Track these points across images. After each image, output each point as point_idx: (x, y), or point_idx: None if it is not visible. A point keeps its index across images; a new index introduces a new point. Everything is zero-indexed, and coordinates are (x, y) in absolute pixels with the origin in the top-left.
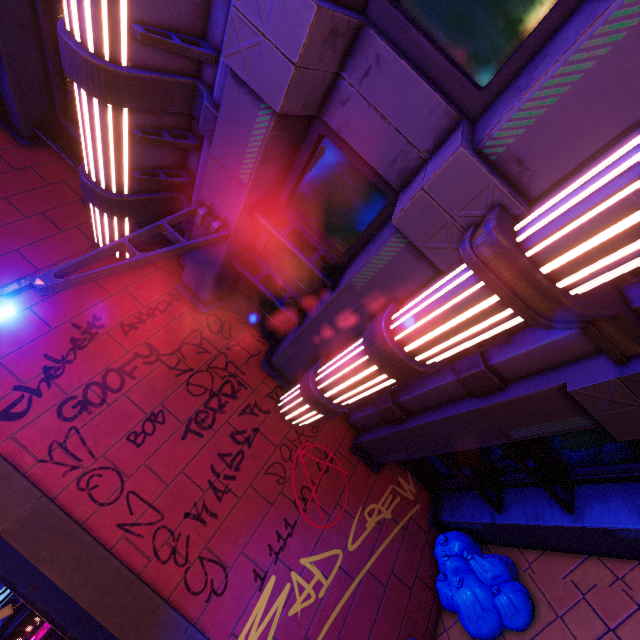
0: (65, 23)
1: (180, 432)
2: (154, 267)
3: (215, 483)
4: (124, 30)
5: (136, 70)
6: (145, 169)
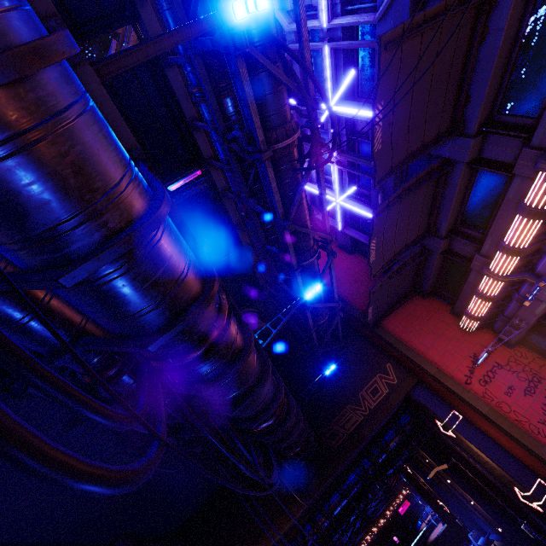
0: (478, 289)
1: (522, 394)
2: (483, 333)
3: (545, 413)
4: (498, 291)
5: (497, 294)
6: (489, 309)
